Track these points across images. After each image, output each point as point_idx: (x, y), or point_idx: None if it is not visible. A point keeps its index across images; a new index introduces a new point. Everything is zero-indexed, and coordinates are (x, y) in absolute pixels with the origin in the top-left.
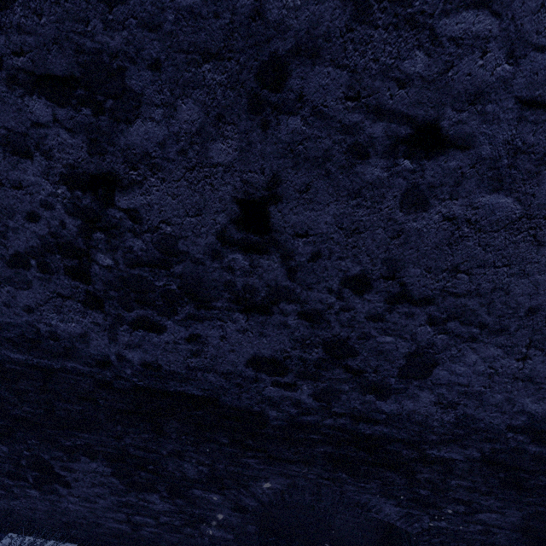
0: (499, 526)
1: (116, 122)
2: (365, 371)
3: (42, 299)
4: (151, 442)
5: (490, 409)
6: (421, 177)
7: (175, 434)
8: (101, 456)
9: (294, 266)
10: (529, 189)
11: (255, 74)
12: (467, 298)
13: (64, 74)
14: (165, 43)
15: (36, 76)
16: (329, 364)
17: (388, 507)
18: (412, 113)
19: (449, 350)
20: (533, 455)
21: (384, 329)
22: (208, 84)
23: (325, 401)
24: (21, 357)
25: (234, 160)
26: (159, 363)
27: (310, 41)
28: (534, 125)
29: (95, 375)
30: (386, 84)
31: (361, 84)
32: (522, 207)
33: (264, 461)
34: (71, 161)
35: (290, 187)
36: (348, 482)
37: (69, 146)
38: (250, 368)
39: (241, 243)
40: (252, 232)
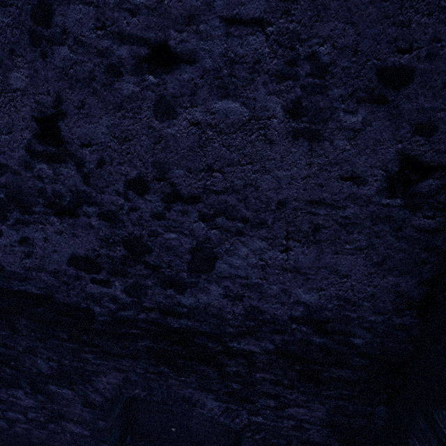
0: (309, 422)
1: None
2: (161, 267)
3: None
4: (9, 339)
5: (271, 301)
6: (165, 90)
7: (26, 331)
8: None
9: (87, 172)
10: (250, 94)
11: (30, 15)
12: (226, 194)
13: None
14: None
15: None
16: (132, 261)
17: (209, 401)
18: (146, 36)
19: (223, 244)
20: (319, 347)
21: (167, 227)
22: (0, 26)
23: (136, 296)
24: None
25: (27, 85)
26: (2, 265)
27: None
28: (240, 39)
29: None
30: (122, 14)
31: (104, 16)
32: (249, 110)
33: (99, 356)
34: None
35: (70, 104)
36: (171, 376)
37: None
38: (71, 266)
39: (43, 155)
40: (50, 144)
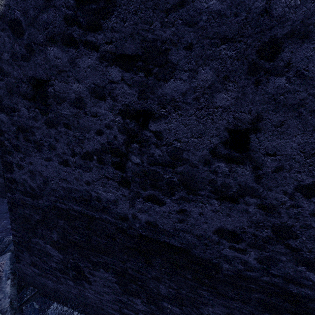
0: None
1: (158, 80)
2: (301, 250)
3: (96, 178)
4: (142, 268)
5: None
6: None
7: (158, 266)
8: (112, 271)
9: (261, 174)
10: None
11: (256, 50)
12: None
13: (132, 54)
14: (198, 33)
15: (116, 55)
16: (274, 241)
17: None
18: None
19: None
20: None
21: None
22: (222, 57)
23: (266, 264)
24: (79, 208)
25: (230, 104)
26: (156, 223)
27: (302, 27)
28: None
29: (118, 224)
30: None
31: None
32: None
33: (213, 294)
34: (126, 102)
35: (268, 123)
36: None
37: (127, 94)
38: (215, 235)
39: (225, 156)
40: (235, 150)
